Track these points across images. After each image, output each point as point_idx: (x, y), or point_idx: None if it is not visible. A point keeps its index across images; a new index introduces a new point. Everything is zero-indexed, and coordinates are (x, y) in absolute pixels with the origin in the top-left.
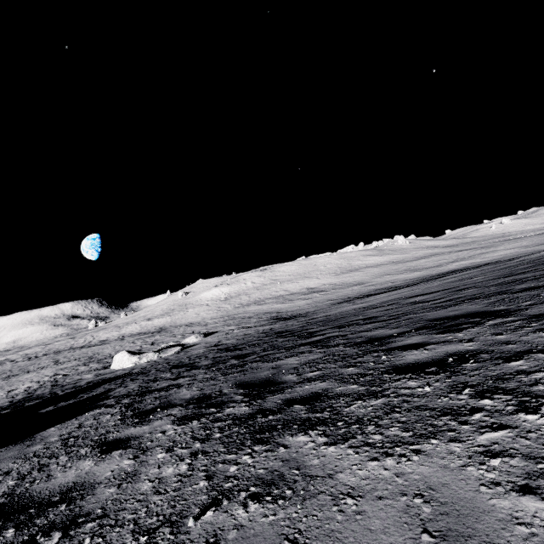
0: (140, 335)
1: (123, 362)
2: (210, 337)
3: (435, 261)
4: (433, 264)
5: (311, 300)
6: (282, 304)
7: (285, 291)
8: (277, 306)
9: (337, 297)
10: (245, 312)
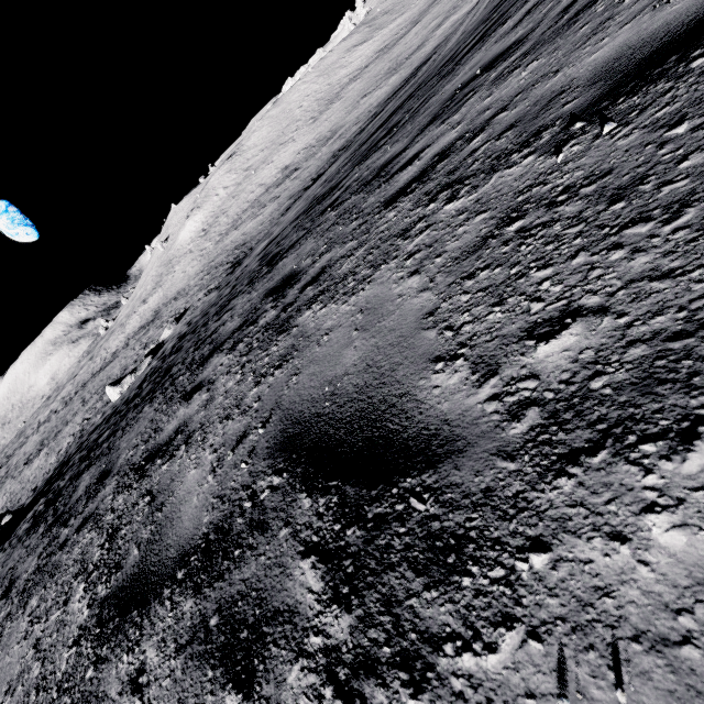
0: (140, 332)
1: (113, 396)
2: (181, 323)
3: (425, 28)
4: (419, 42)
5: (278, 201)
6: (254, 221)
7: (260, 188)
8: (248, 227)
9: (299, 185)
10: (222, 251)
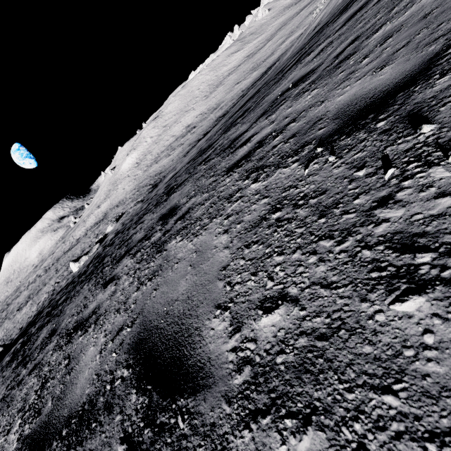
0: (94, 226)
1: (73, 269)
2: (119, 222)
3: (274, 43)
4: (270, 52)
5: (182, 147)
6: (167, 158)
7: (172, 138)
8: (164, 162)
9: (195, 137)
10: (147, 177)
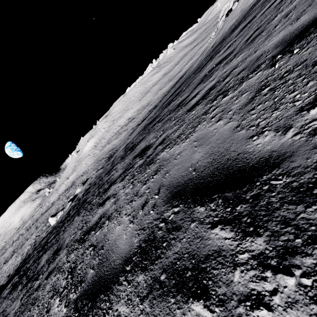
0: (65, 192)
1: (52, 222)
2: (85, 185)
3: (180, 66)
4: (179, 70)
5: (127, 131)
6: (116, 140)
7: (119, 127)
8: (114, 142)
9: (135, 124)
10: (103, 153)
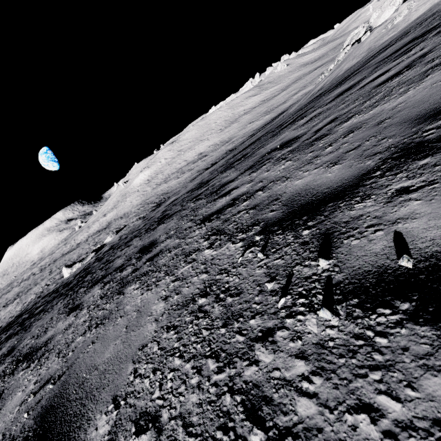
0: (96, 234)
1: (65, 274)
2: (118, 234)
3: (288, 94)
4: (283, 100)
5: (191, 172)
6: (176, 180)
7: (184, 162)
8: (172, 183)
9: (204, 165)
10: (154, 194)
